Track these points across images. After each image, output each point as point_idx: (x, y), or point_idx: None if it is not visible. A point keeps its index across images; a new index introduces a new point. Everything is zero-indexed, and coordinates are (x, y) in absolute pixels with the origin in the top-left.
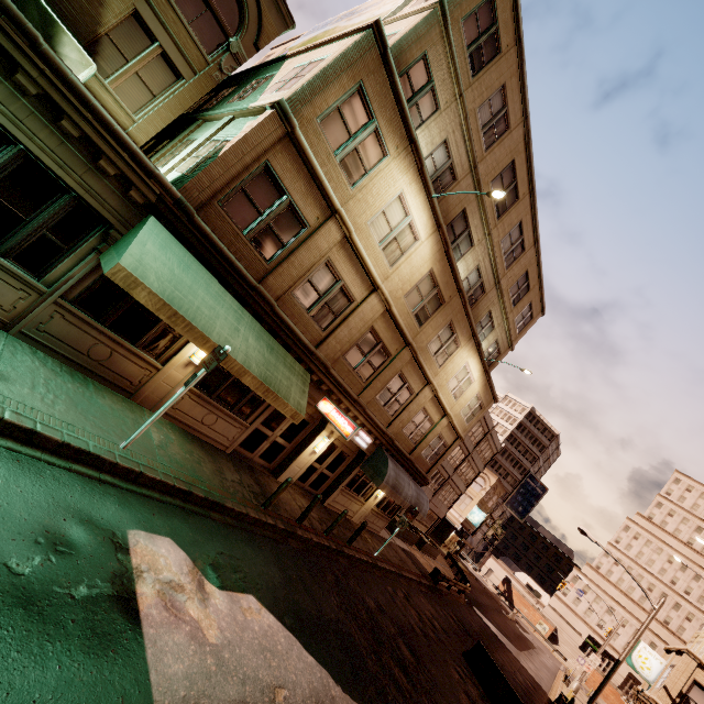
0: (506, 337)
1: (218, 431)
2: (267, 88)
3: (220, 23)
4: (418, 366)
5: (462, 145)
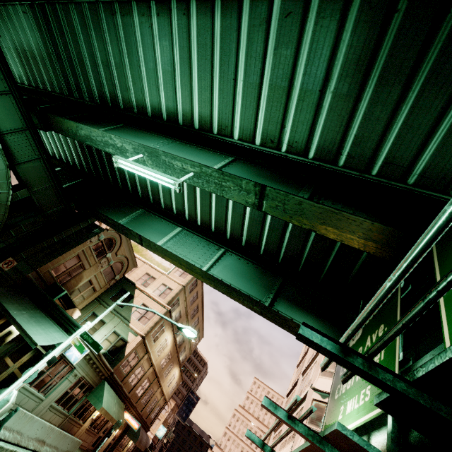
0: (189, 351)
1: (87, 441)
2: (133, 311)
3: (115, 273)
4: (158, 382)
5: (184, 308)
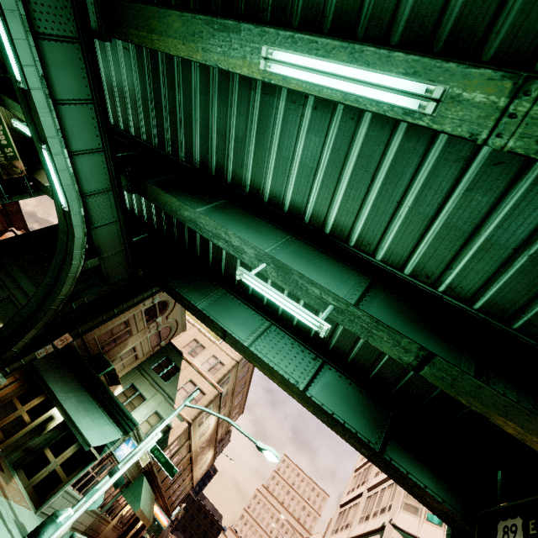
0: (226, 429)
1: None
2: (179, 388)
3: (161, 338)
4: (191, 467)
5: (232, 385)
